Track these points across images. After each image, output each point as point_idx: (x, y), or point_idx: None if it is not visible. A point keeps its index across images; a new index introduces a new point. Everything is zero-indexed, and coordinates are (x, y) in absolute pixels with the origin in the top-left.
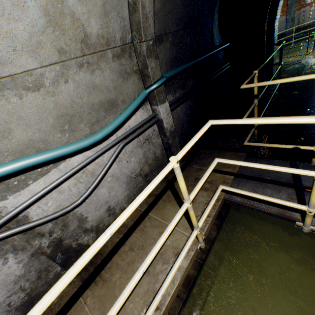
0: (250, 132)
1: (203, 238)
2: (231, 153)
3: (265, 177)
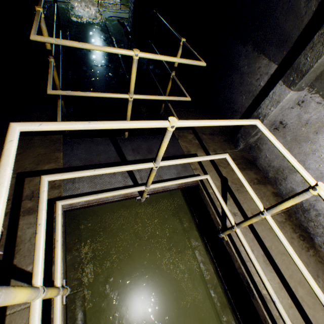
0: (59, 106)
1: (65, 284)
2: (42, 139)
3: (97, 163)
